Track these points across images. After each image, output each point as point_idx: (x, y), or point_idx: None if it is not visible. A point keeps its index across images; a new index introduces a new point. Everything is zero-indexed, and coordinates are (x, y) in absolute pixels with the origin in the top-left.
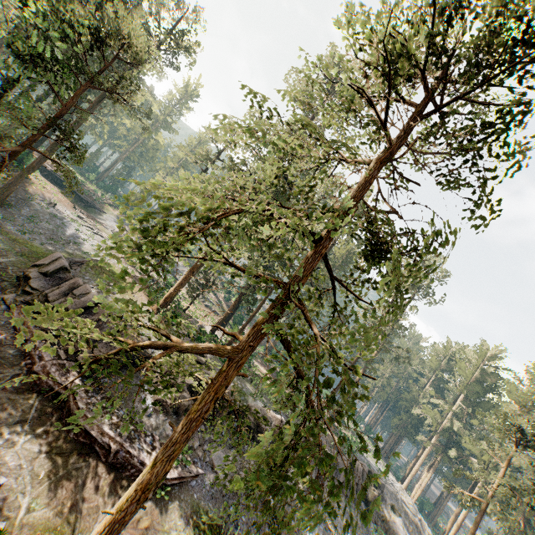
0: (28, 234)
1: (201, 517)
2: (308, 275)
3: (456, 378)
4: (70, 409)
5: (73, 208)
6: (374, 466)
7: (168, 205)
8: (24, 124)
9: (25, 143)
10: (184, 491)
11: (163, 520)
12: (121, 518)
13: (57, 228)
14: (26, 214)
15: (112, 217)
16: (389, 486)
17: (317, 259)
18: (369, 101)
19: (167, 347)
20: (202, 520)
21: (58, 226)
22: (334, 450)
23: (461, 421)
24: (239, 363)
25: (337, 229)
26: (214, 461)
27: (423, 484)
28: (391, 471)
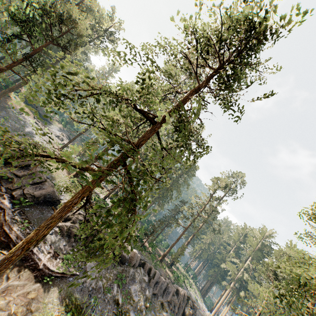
0: (1, 125)
1: (71, 300)
2: (145, 139)
3: (248, 247)
4: (0, 219)
5: (33, 118)
6: (194, 297)
7: (61, 64)
8: (10, 56)
9: (9, 67)
10: (63, 282)
11: (45, 296)
12: (10, 257)
13: (20, 126)
14: (3, 115)
15: (56, 128)
16: (201, 311)
17: (151, 131)
18: (187, 60)
19: (57, 158)
20: (71, 302)
21: (21, 125)
22: (167, 279)
23: (249, 274)
24: (99, 178)
25: (164, 118)
26: (87, 268)
27: (223, 314)
28: (205, 304)
